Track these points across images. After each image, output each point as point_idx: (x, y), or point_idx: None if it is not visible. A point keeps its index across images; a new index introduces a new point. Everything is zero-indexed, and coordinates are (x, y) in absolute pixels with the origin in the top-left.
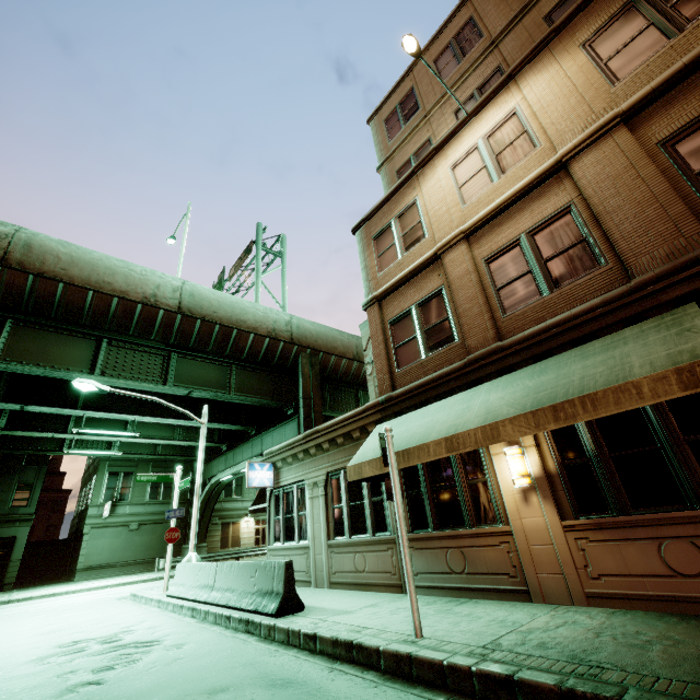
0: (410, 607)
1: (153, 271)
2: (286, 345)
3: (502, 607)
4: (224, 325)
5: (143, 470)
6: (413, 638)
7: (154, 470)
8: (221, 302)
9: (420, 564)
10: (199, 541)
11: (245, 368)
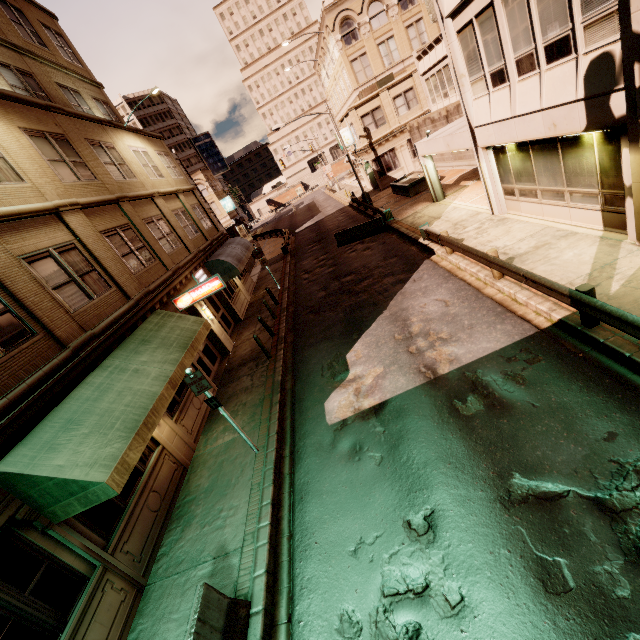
0: (252, 442)
1: None
2: None
3: (198, 473)
4: None
5: None
6: (259, 451)
7: None
8: None
9: (139, 545)
10: None
11: None
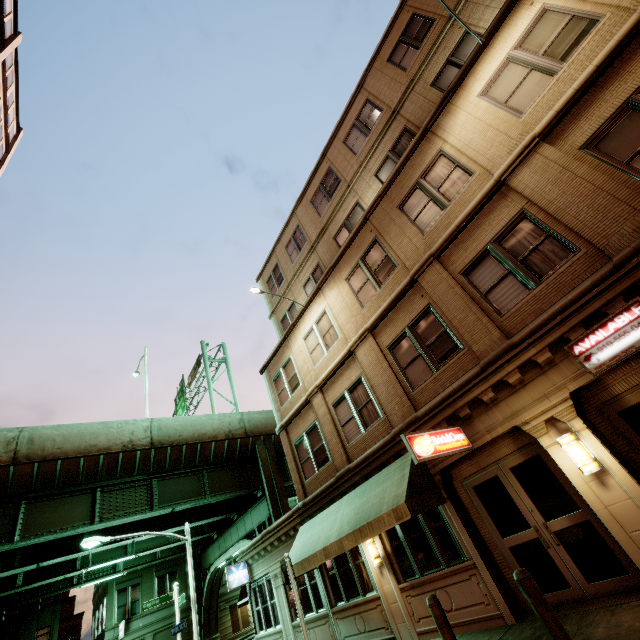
0: None
1: (127, 421)
2: (242, 440)
3: None
4: (190, 443)
5: (148, 578)
6: None
7: (158, 574)
8: (183, 425)
9: (344, 630)
10: (212, 633)
11: (214, 469)
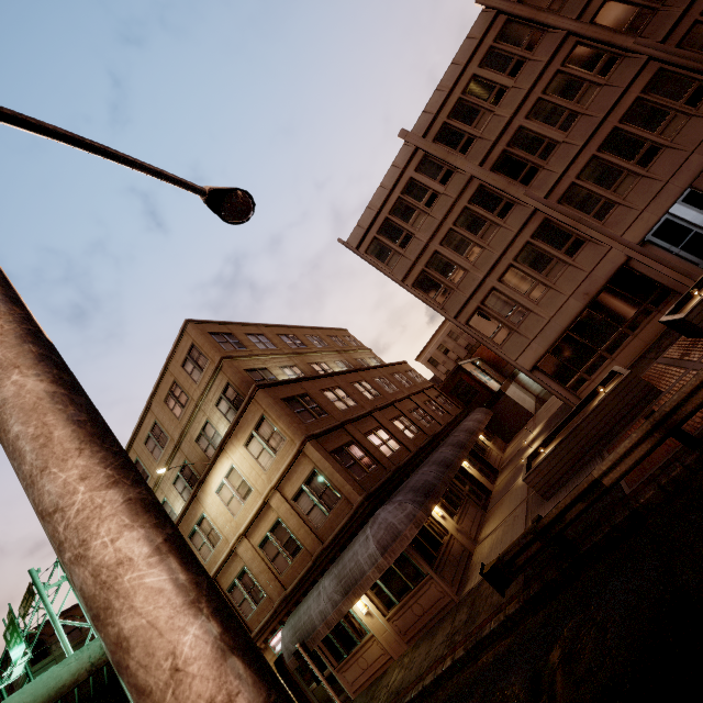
0: None
1: None
2: (109, 665)
3: None
4: None
5: None
6: None
7: None
8: (34, 692)
9: None
10: None
11: None
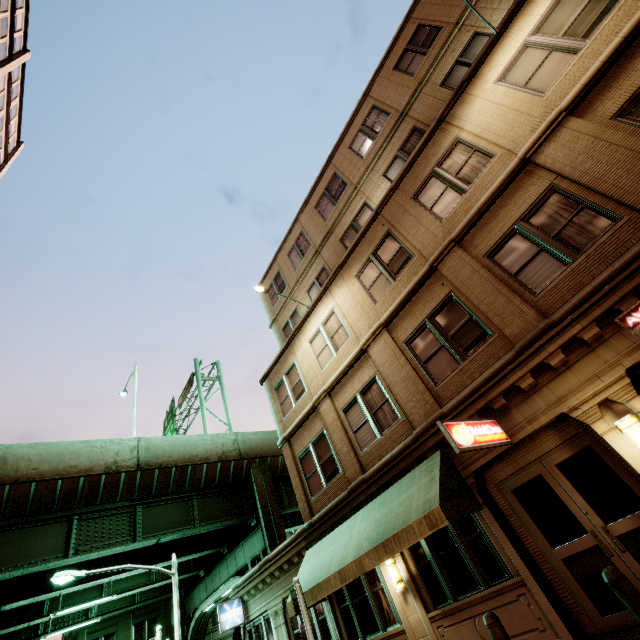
0: None
1: (112, 440)
2: (236, 462)
3: None
4: (179, 465)
5: (124, 626)
6: None
7: (136, 622)
8: (173, 445)
9: None
10: None
11: (205, 495)
